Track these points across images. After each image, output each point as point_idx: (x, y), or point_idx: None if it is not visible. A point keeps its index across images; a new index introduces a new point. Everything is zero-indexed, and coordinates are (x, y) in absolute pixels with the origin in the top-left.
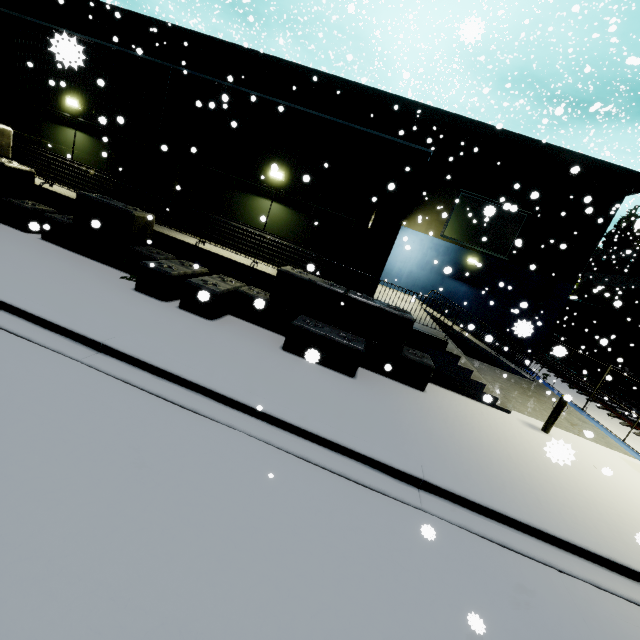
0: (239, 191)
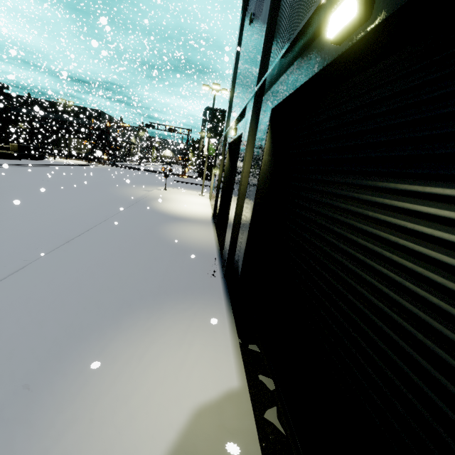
0: None
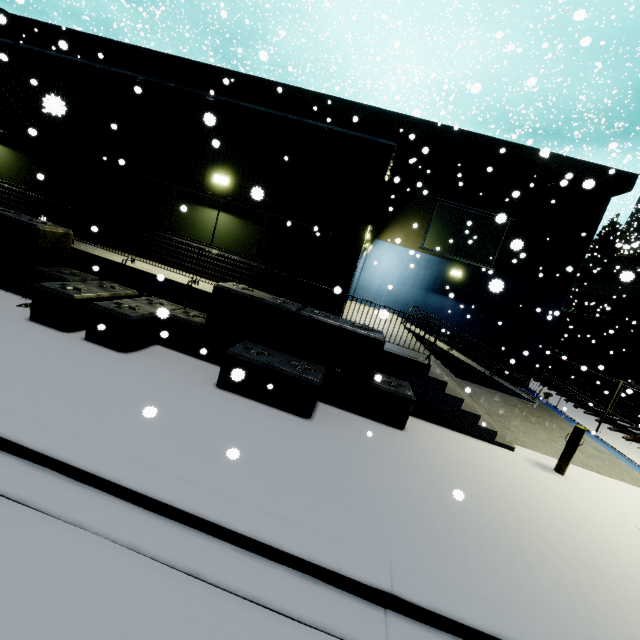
0: (181, 201)
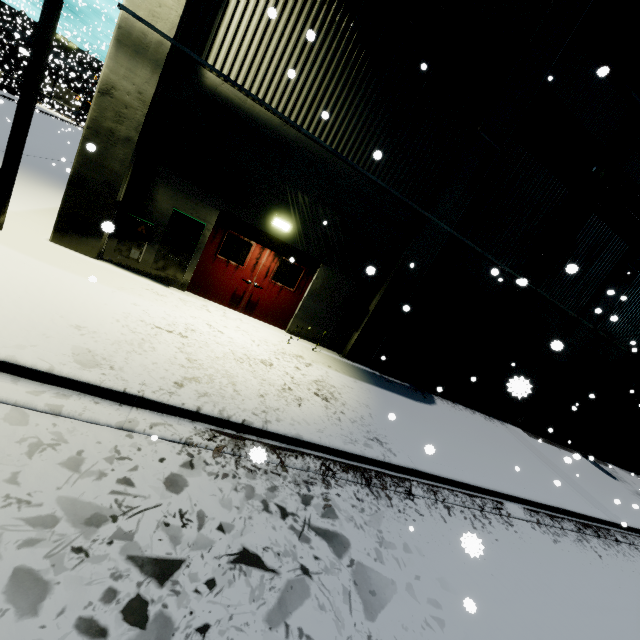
0: None
